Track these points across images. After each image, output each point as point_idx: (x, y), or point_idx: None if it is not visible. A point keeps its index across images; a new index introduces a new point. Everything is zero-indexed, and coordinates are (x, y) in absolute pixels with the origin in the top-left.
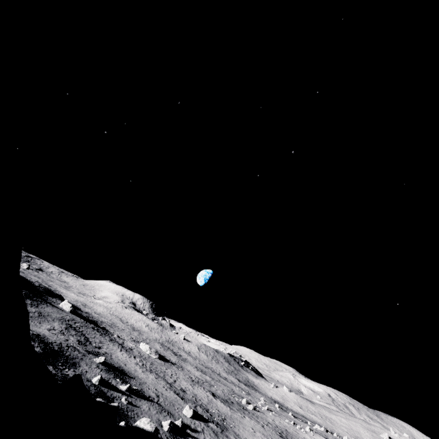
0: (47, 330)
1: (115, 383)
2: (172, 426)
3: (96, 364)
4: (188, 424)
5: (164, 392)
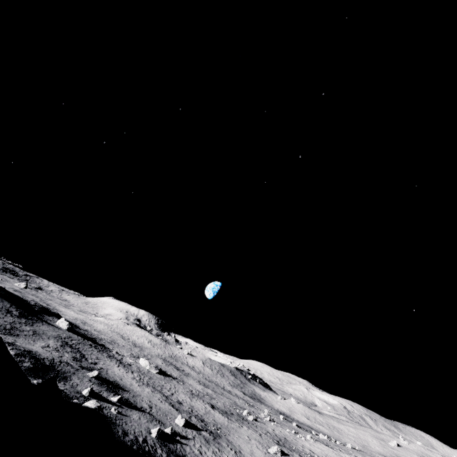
0: (41, 348)
1: (106, 395)
2: (161, 433)
3: (88, 378)
4: (179, 432)
5: (158, 404)
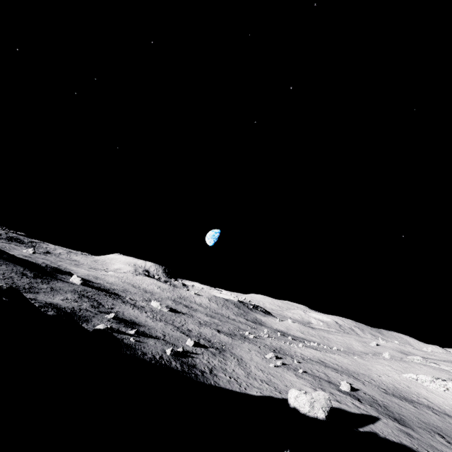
0: (61, 301)
1: (125, 330)
2: (174, 352)
3: (107, 319)
4: (190, 350)
5: (171, 333)
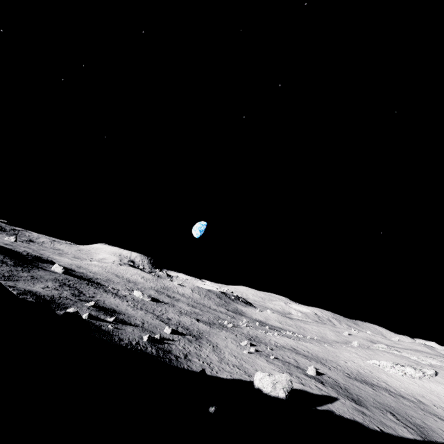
0: (41, 289)
1: (104, 317)
2: (151, 338)
3: (87, 307)
4: (167, 337)
5: (150, 321)
